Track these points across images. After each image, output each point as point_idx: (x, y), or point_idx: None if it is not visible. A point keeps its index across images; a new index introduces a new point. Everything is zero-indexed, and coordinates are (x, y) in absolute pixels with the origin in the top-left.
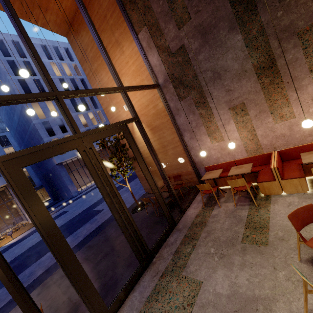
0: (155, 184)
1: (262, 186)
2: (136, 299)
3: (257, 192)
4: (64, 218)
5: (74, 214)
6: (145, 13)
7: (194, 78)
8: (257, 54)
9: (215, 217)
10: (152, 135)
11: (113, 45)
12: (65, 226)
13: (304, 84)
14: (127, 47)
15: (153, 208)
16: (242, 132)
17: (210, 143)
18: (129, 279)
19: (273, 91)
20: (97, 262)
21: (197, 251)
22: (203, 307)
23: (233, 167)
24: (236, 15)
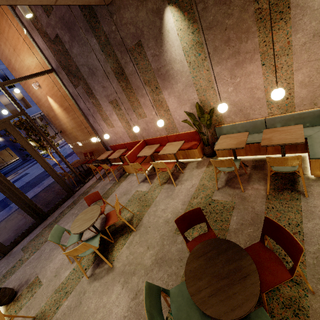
0: (50, 167)
1: (125, 167)
2: (26, 240)
3: (125, 171)
4: (23, 180)
5: (31, 177)
6: None
7: (77, 70)
8: (111, 60)
9: (96, 188)
10: (67, 114)
11: None
12: (21, 188)
13: (144, 93)
14: (11, 20)
15: (74, 178)
16: (123, 122)
17: (107, 128)
18: (25, 230)
19: (130, 94)
20: (20, 219)
21: (70, 212)
22: (49, 242)
23: (117, 150)
24: (85, 18)
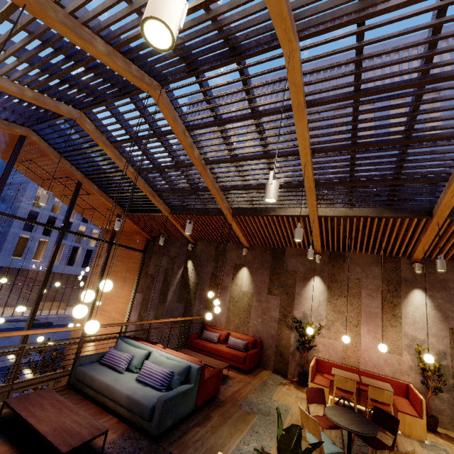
0: None
1: None
2: None
3: None
4: None
5: None
6: (147, 288)
7: None
8: None
9: None
10: None
11: (122, 277)
12: None
13: None
14: (127, 289)
15: None
16: None
17: None
18: None
19: None
20: None
21: None
22: None
23: None
24: (177, 350)
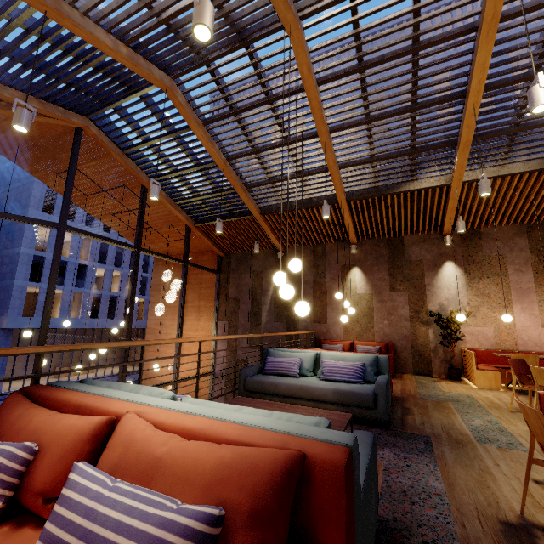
0: None
1: None
2: None
3: None
4: None
5: None
6: (232, 313)
7: None
8: None
9: None
10: None
11: (194, 306)
12: None
13: None
14: (205, 319)
15: None
16: None
17: None
18: None
19: None
20: None
21: None
22: None
23: None
24: None
